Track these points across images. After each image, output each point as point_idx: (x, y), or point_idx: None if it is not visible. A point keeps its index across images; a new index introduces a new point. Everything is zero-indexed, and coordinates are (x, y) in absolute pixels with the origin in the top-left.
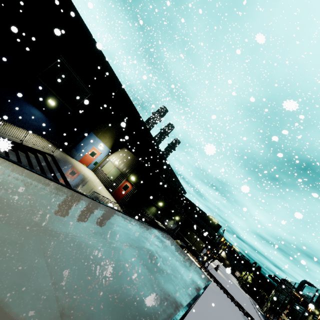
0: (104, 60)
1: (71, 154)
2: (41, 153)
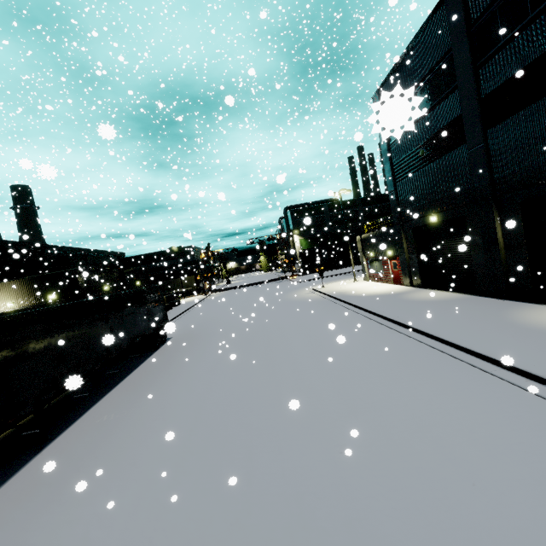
0: None
1: None
2: None
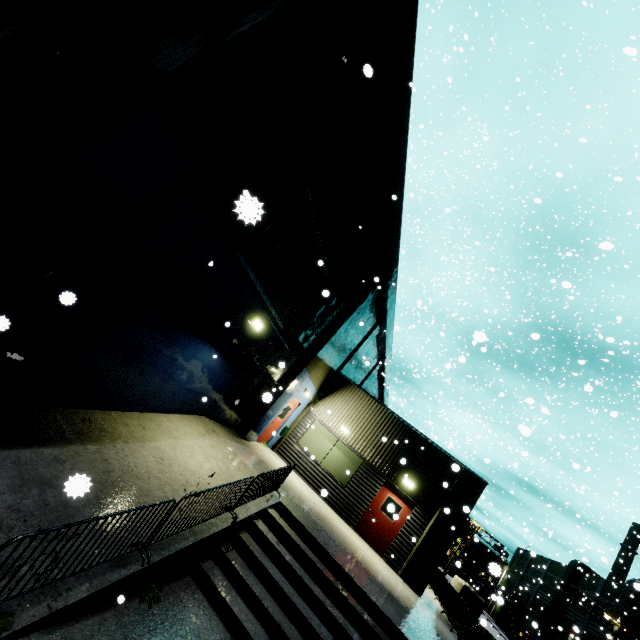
0: (399, 196)
1: (252, 433)
2: (260, 514)
